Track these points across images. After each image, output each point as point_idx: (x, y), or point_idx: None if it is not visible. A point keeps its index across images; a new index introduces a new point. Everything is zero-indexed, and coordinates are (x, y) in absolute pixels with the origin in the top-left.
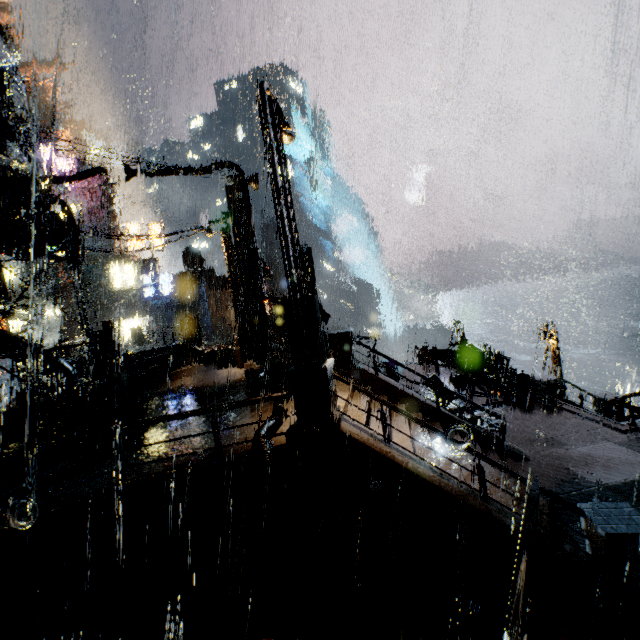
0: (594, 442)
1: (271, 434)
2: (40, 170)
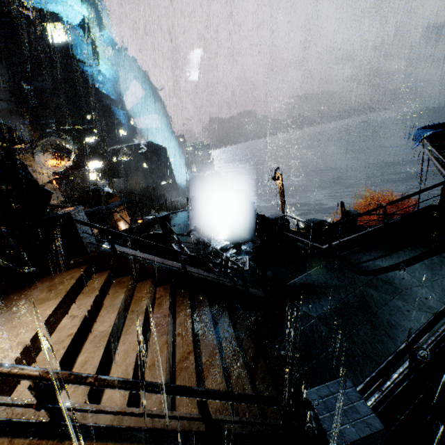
0: (308, 269)
1: None
2: None
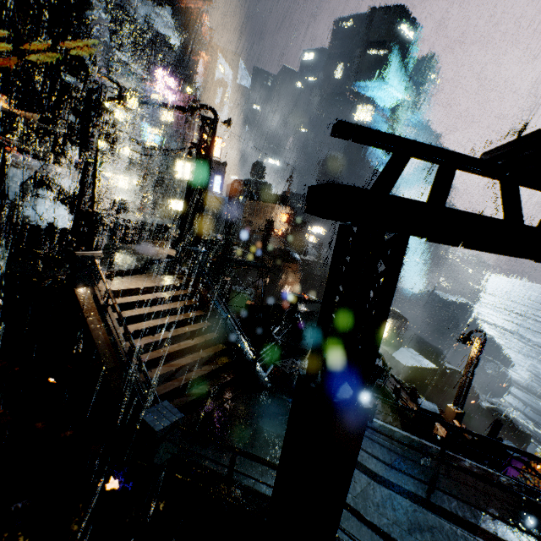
0: None
1: None
2: (153, 83)
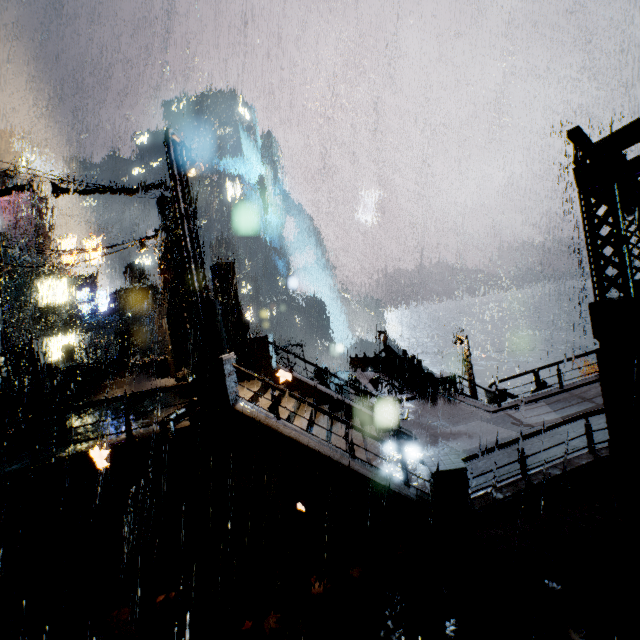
0: (469, 421)
1: (180, 420)
2: None
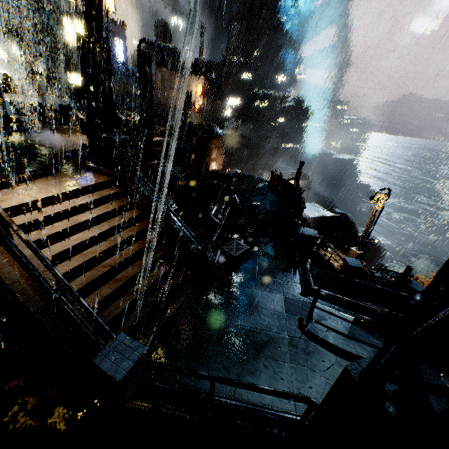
0: (273, 291)
1: None
2: None
